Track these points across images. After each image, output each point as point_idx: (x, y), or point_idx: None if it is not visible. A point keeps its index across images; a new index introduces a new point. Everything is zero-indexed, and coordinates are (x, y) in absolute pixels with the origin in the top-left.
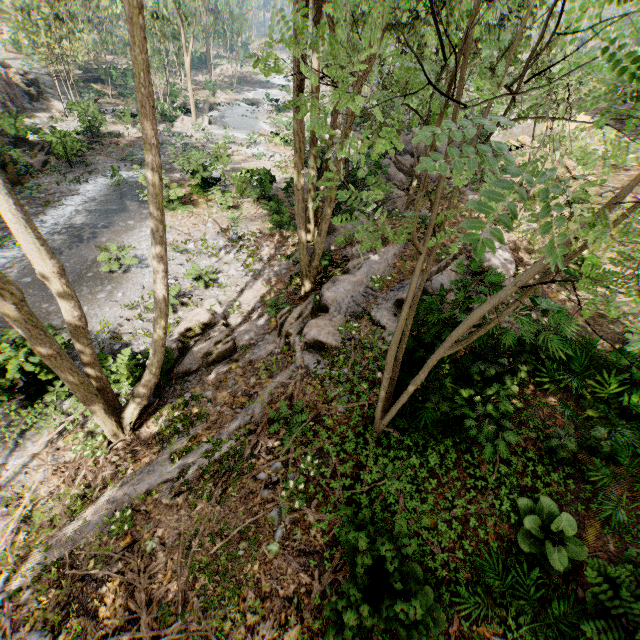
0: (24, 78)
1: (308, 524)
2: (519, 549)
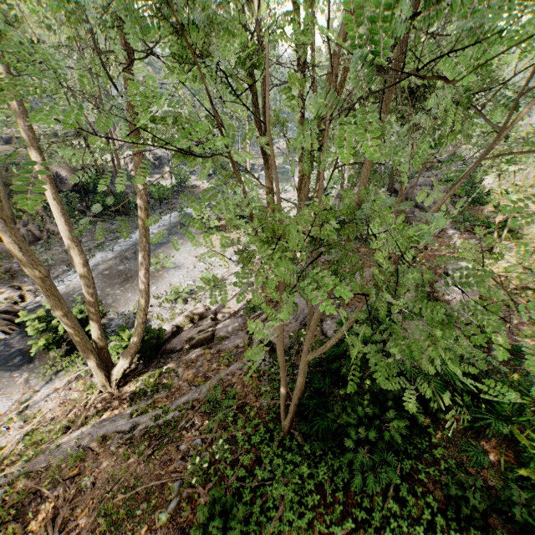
0: (154, 156)
1: (198, 504)
2: None
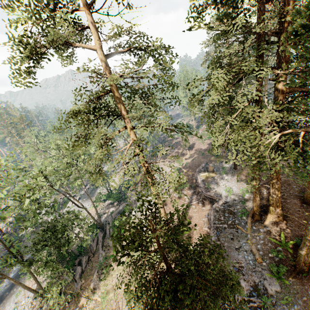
0: None
1: None
2: None
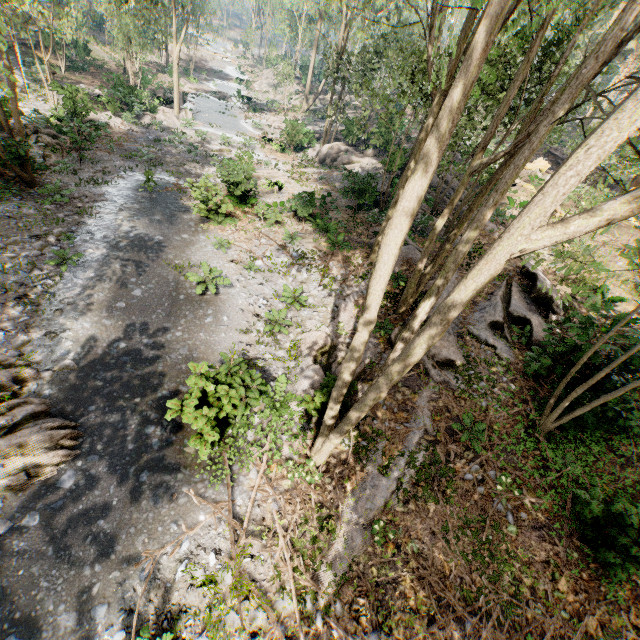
0: None
1: (526, 507)
2: None
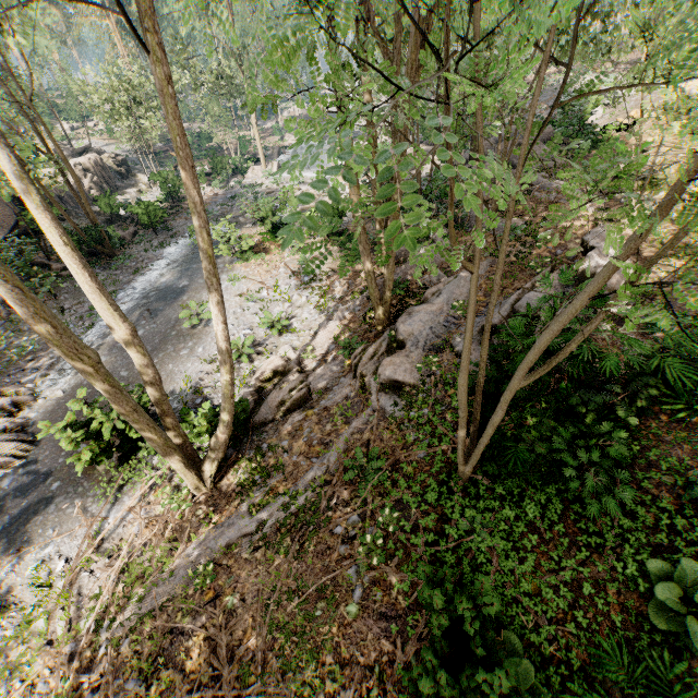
0: (115, 160)
1: (389, 584)
2: (654, 626)
